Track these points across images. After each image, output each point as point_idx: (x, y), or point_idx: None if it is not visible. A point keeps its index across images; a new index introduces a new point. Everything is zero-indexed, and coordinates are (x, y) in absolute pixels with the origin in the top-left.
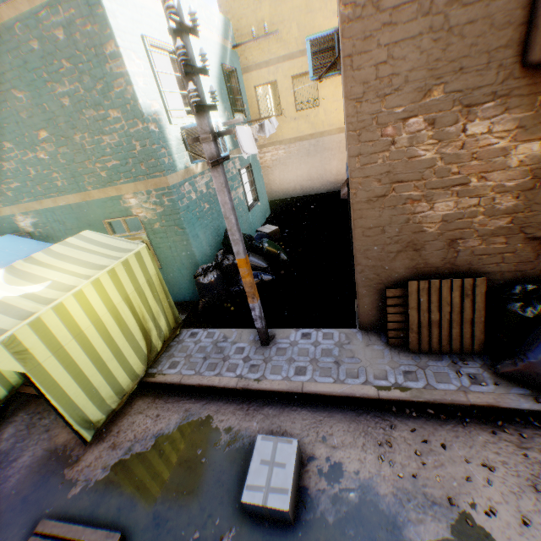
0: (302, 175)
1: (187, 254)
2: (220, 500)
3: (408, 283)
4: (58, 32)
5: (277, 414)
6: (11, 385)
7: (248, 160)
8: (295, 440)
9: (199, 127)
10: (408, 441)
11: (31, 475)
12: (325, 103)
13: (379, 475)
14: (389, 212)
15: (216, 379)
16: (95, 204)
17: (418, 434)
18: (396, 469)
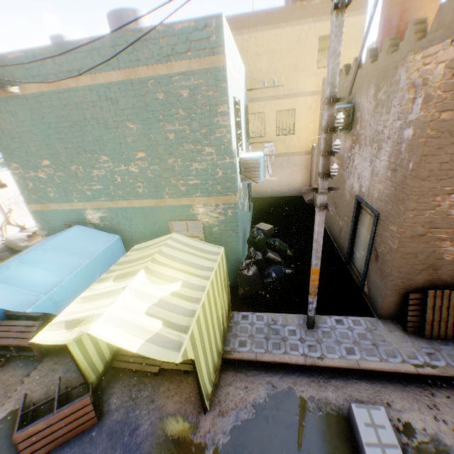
0: (274, 181)
1: (233, 252)
2: None
3: (427, 291)
4: (183, 91)
5: (344, 385)
6: (105, 360)
7: None
8: (381, 407)
9: (321, 185)
10: (447, 405)
11: (159, 441)
12: (299, 132)
13: (439, 430)
14: (422, 245)
15: (286, 356)
16: (166, 209)
17: (451, 399)
18: (449, 426)
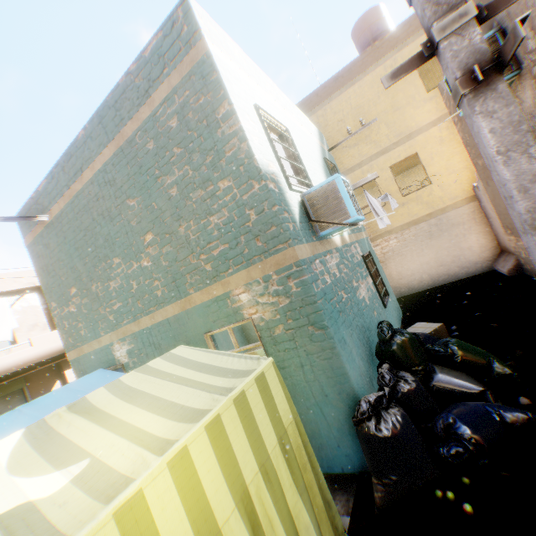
0: (427, 262)
1: (332, 376)
2: None
3: None
4: (171, 121)
5: None
6: None
7: (365, 247)
8: None
9: (430, 5)
10: None
11: None
12: (438, 178)
13: None
14: None
15: None
16: (196, 313)
17: None
18: None
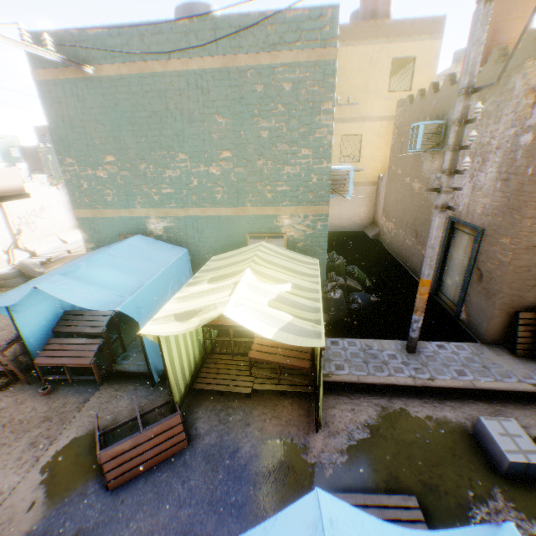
0: (333, 214)
1: None
2: (468, 468)
3: None
4: (286, 84)
5: (460, 406)
6: (185, 381)
7: None
8: (511, 419)
9: (445, 183)
10: None
11: (268, 462)
12: (365, 160)
13: None
14: (535, 257)
15: (392, 378)
16: (246, 219)
17: None
18: None
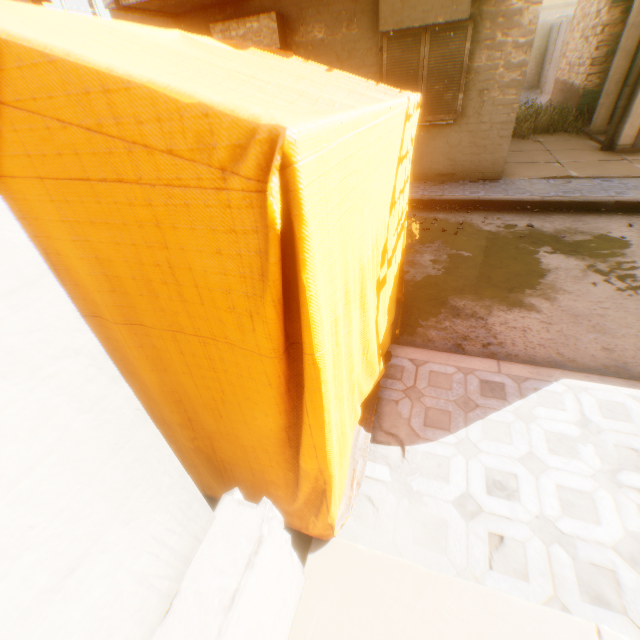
0: None
1: None
2: None
3: None
4: None
5: None
6: None
7: None
8: None
9: None
10: None
11: None
12: None
13: None
14: None
15: None
16: None
17: None
18: None
